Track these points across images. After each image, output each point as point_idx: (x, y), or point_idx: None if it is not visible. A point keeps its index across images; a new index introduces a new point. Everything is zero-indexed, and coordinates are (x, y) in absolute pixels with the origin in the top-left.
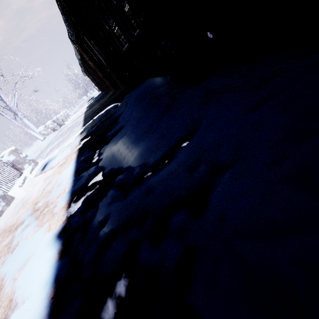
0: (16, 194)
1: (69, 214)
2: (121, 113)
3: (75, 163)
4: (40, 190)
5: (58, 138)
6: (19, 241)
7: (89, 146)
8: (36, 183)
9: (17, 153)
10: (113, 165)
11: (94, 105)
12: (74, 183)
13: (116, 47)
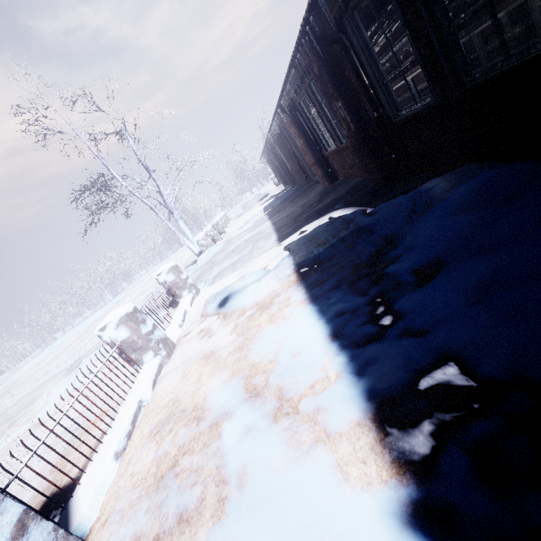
0: (176, 339)
1: (394, 454)
2: (399, 227)
3: (318, 315)
4: (237, 348)
5: (229, 254)
6: (248, 465)
7: (338, 285)
8: (214, 328)
9: (178, 271)
10: (523, 362)
11: (286, 207)
12: (354, 366)
13: (387, 110)
